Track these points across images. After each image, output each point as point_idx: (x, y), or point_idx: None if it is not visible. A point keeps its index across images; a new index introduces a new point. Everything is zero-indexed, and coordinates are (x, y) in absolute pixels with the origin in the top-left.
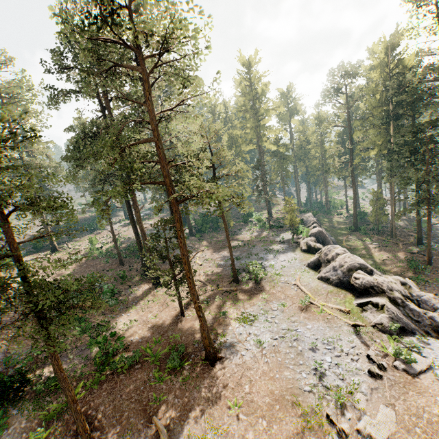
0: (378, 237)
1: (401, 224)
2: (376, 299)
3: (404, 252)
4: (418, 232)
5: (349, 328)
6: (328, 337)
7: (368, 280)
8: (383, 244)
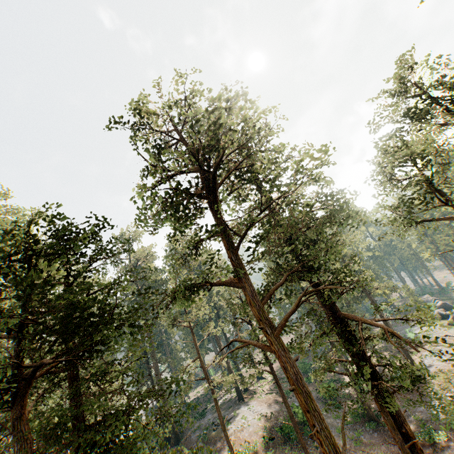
0: None
1: None
2: None
3: None
4: None
5: None
6: None
7: None
8: None
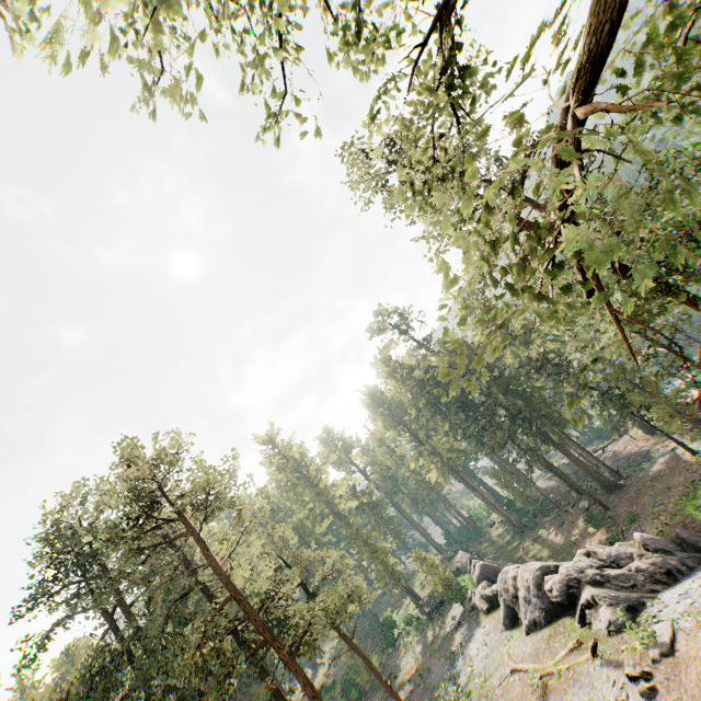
0: (548, 518)
1: (554, 484)
2: (582, 596)
3: (581, 515)
4: (567, 482)
5: (595, 664)
6: (588, 700)
7: (558, 581)
8: (558, 523)
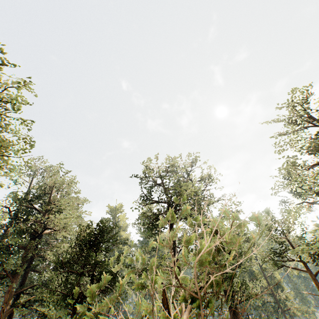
0: None
1: None
2: None
3: None
4: None
5: None
6: None
7: None
8: None
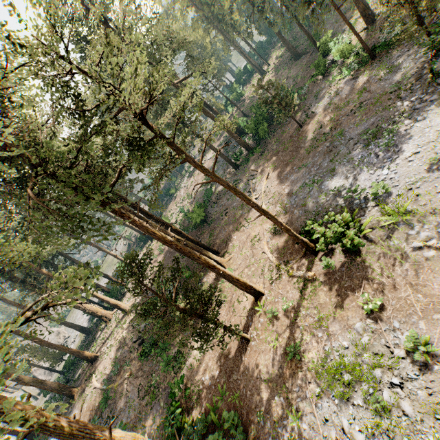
0: None
1: None
2: None
3: None
4: None
5: None
6: None
7: None
8: None
